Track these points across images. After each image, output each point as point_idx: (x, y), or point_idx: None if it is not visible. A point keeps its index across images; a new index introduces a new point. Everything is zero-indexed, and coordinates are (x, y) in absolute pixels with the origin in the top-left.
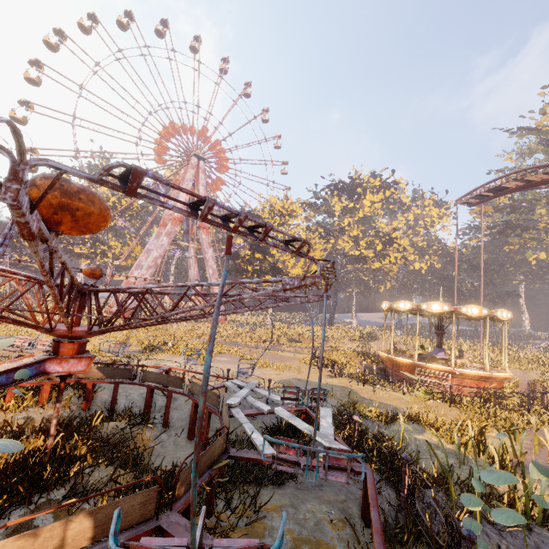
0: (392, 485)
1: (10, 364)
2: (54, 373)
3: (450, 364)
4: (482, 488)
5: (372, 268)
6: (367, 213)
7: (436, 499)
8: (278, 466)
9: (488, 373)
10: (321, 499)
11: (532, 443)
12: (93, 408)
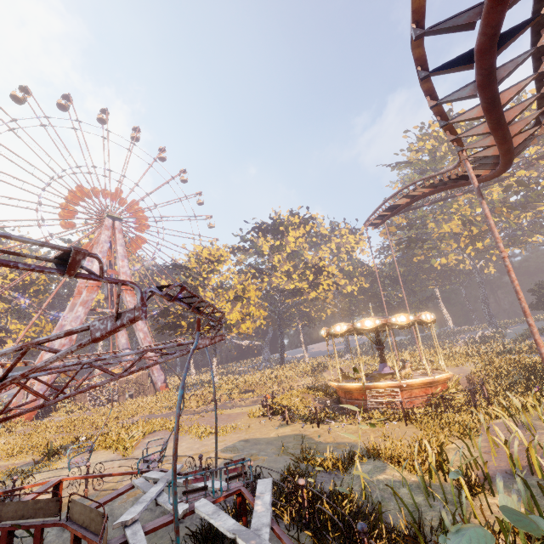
0: None
1: None
2: None
3: (397, 378)
4: None
5: (309, 298)
6: (294, 248)
7: None
8: None
9: (431, 378)
10: None
11: (489, 445)
12: None
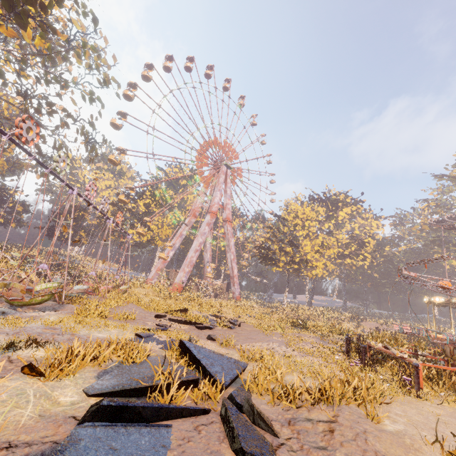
0: None
1: None
2: None
3: None
4: None
5: (342, 262)
6: (339, 220)
7: None
8: None
9: None
10: None
11: None
12: None
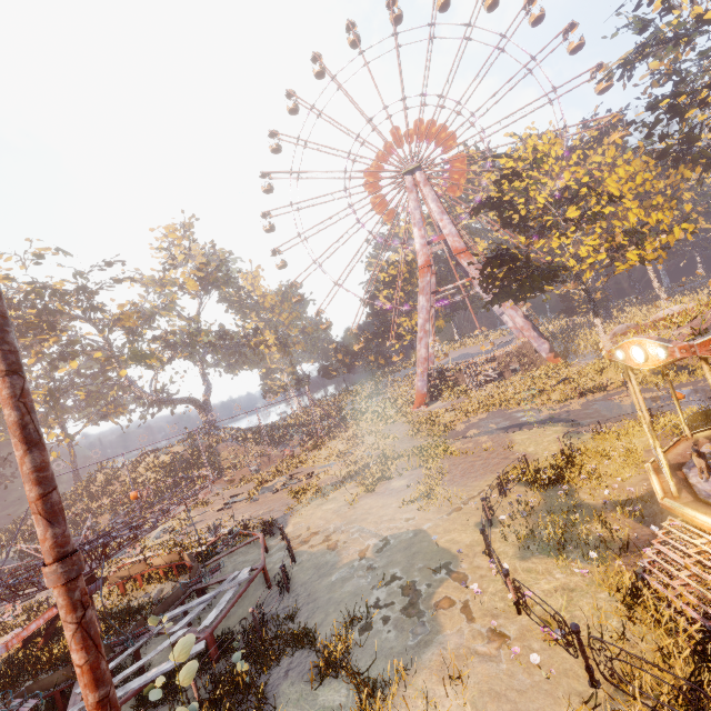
0: None
1: None
2: None
3: None
4: None
5: None
6: None
7: None
8: None
9: None
10: None
11: None
12: None
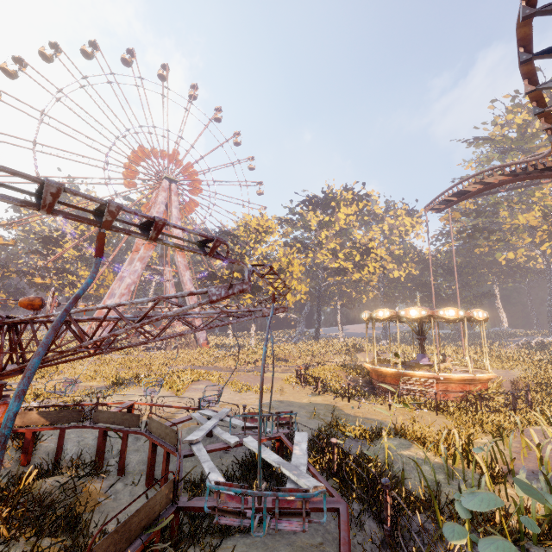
0: (374, 516)
1: None
2: None
3: (435, 370)
4: (467, 513)
5: (353, 279)
6: (343, 225)
7: (423, 528)
8: (219, 521)
9: (471, 375)
10: (293, 546)
11: (520, 446)
12: (34, 462)
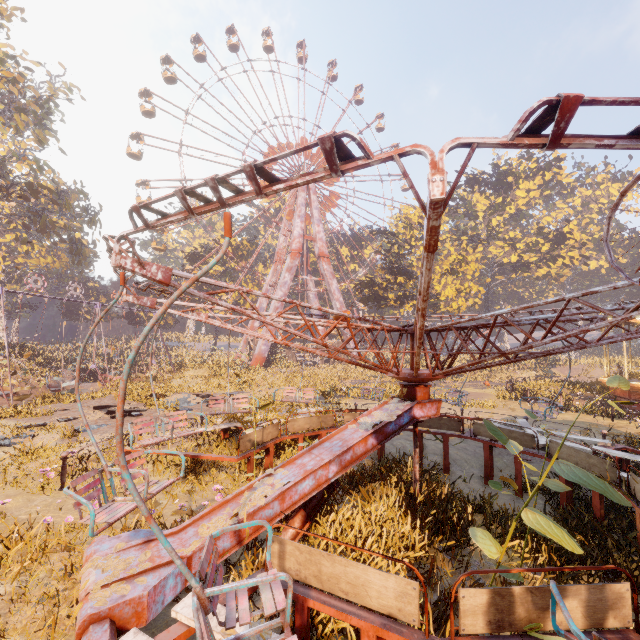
0: None
1: (394, 411)
2: (419, 418)
3: None
4: None
5: (535, 275)
6: (521, 206)
7: None
8: None
9: None
10: None
11: None
12: None
